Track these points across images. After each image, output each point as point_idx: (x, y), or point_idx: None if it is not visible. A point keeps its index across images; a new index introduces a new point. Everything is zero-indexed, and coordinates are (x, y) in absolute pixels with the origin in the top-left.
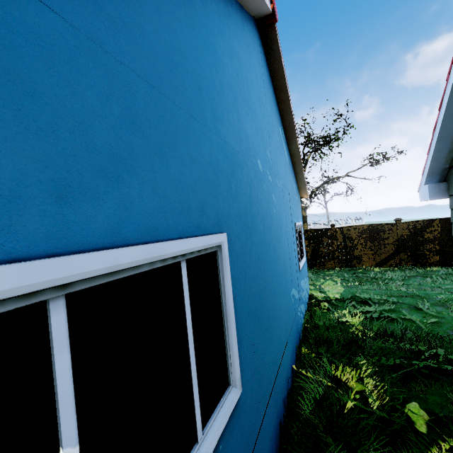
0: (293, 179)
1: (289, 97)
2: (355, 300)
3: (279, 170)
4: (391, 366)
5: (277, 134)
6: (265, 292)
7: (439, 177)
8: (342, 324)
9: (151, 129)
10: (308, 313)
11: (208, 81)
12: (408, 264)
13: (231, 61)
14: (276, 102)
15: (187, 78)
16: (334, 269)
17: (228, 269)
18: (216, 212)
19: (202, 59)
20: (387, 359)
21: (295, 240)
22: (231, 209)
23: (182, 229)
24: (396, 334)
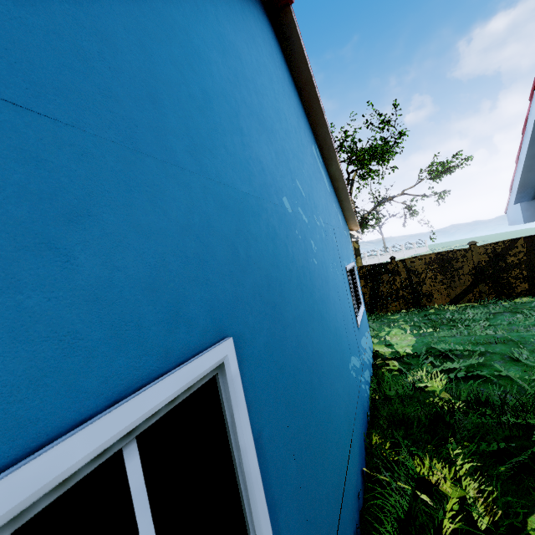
0: (337, 209)
1: (321, 104)
2: (432, 354)
3: (318, 203)
4: (495, 452)
5: (309, 155)
6: (312, 390)
7: (534, 192)
8: (419, 391)
9: (4, 194)
10: (375, 380)
11: (175, 86)
12: (490, 297)
13: (223, 56)
14: (304, 113)
15: (120, 82)
16: (400, 311)
17: (242, 398)
18: (210, 307)
19: (159, 49)
20: (488, 443)
21: (348, 289)
22: (240, 289)
23: (122, 380)
24: (492, 400)
